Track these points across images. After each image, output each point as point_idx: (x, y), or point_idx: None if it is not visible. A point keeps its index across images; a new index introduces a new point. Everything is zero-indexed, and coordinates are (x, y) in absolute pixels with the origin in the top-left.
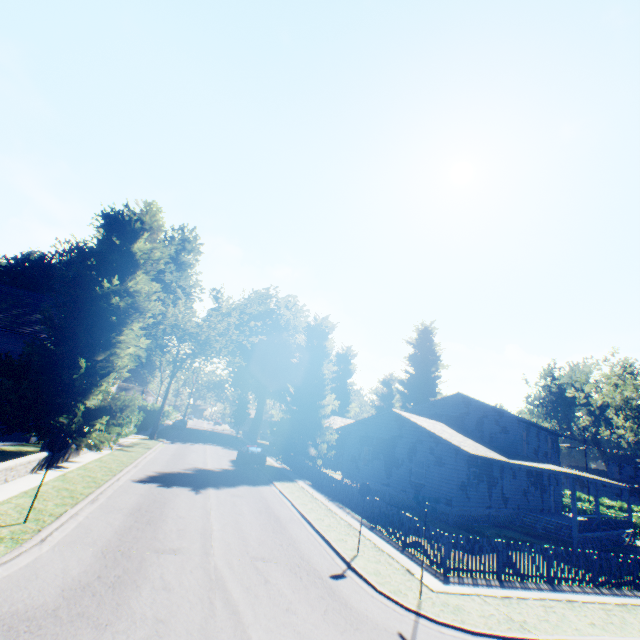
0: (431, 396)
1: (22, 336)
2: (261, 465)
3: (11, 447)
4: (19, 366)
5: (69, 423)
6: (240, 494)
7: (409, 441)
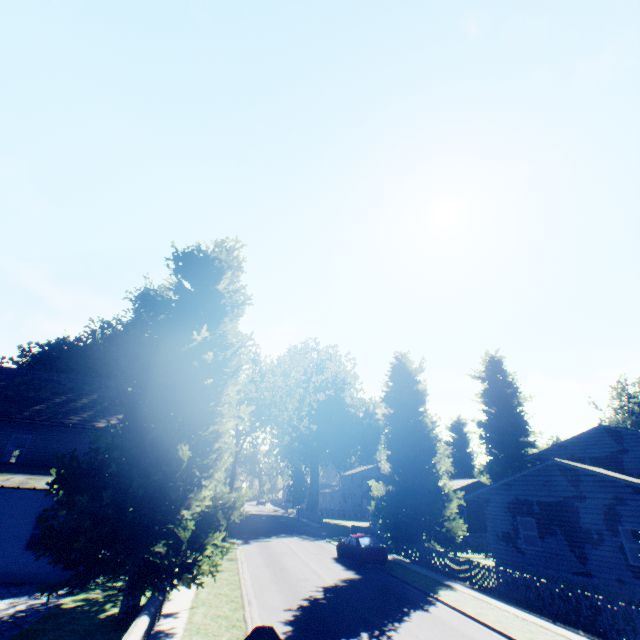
0: (521, 436)
1: (68, 428)
2: (382, 563)
3: (72, 599)
4: (88, 470)
5: (167, 552)
6: (434, 637)
7: (599, 502)
